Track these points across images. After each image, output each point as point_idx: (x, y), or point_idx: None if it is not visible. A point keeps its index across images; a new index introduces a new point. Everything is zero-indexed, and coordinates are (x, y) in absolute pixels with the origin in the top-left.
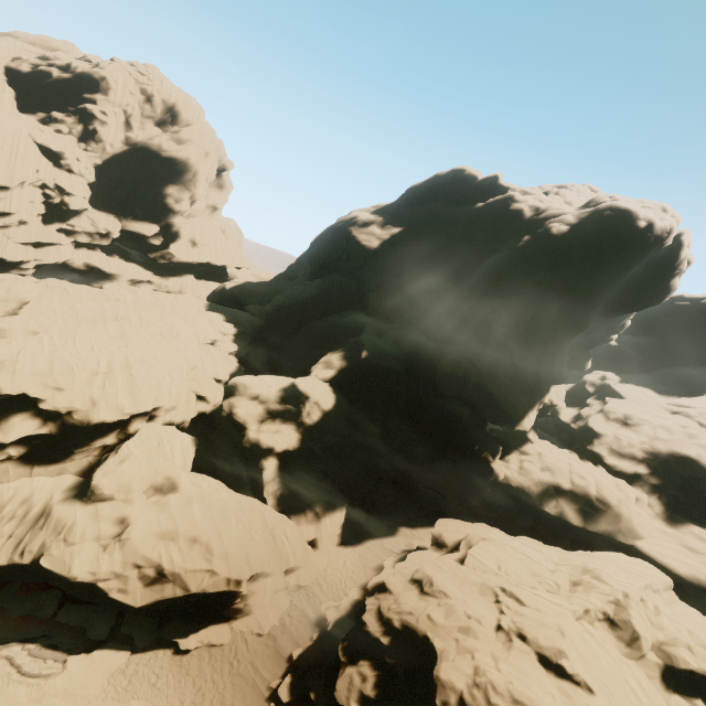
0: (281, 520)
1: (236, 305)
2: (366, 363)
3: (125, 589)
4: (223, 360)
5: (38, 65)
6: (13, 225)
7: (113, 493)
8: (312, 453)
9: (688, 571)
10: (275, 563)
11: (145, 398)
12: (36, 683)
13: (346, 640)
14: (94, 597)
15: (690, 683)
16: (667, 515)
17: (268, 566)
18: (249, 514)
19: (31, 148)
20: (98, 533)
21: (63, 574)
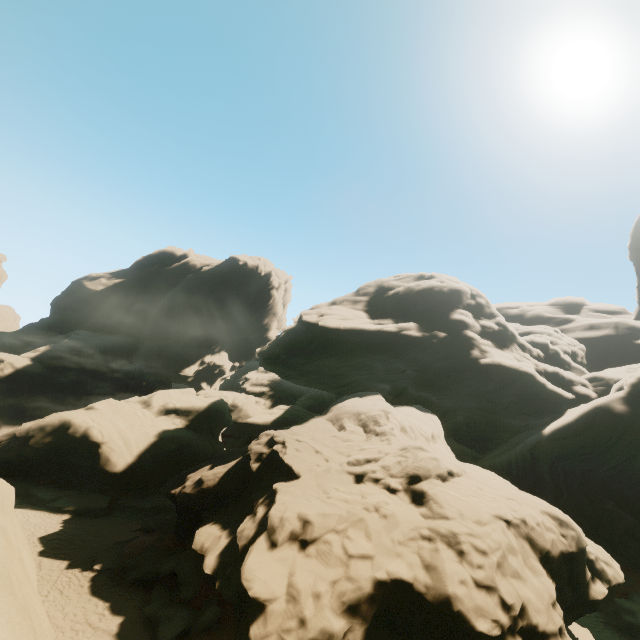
0: None
1: None
2: (66, 345)
3: None
4: None
5: None
6: None
7: None
8: (2, 394)
9: (263, 420)
10: None
11: None
12: None
13: None
14: None
15: (174, 412)
16: (272, 406)
17: None
18: None
19: None
20: None
21: None
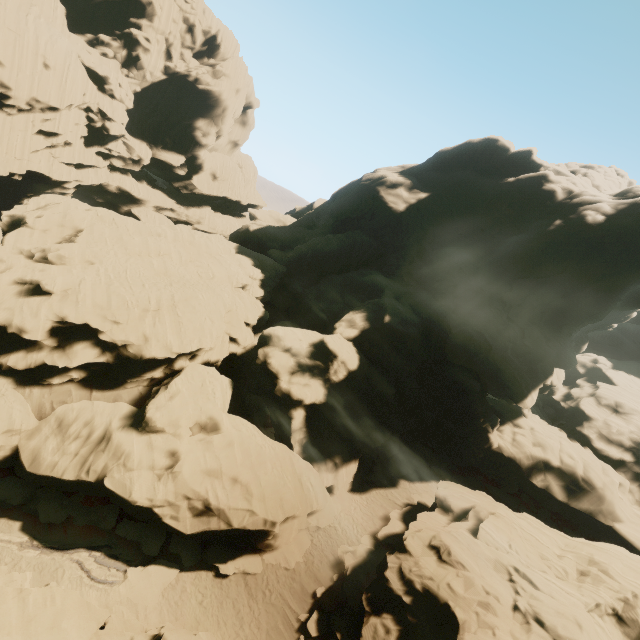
0: (306, 467)
1: (258, 247)
2: (388, 327)
3: (176, 517)
4: (252, 304)
5: None
6: (59, 145)
7: (164, 427)
8: (335, 408)
9: None
10: (302, 507)
11: (190, 339)
12: (104, 588)
13: (370, 591)
14: (149, 518)
15: None
16: None
17: (297, 510)
18: (282, 461)
19: (80, 70)
20: (153, 462)
21: (125, 497)
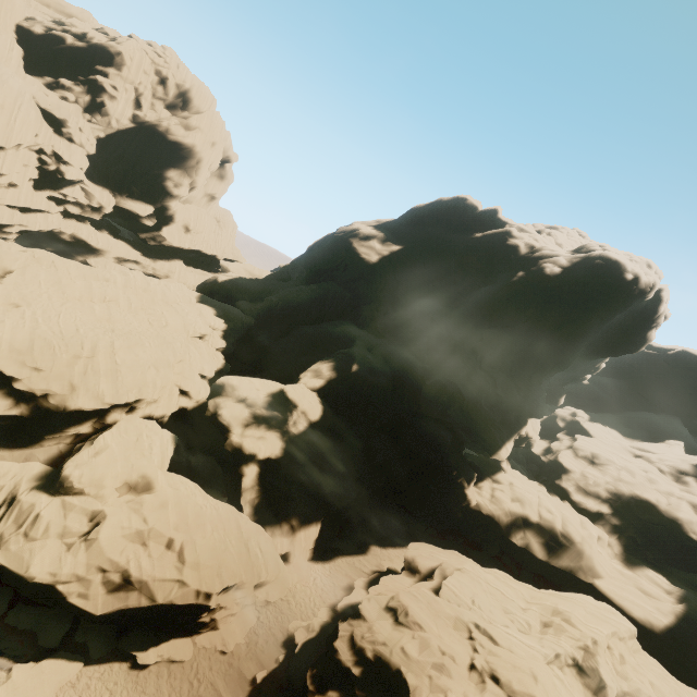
0: (257, 530)
1: (227, 299)
2: (356, 377)
3: (86, 594)
4: (210, 355)
5: (52, 29)
6: (2, 186)
7: (83, 487)
8: (294, 464)
9: (642, 615)
10: (247, 576)
11: (127, 389)
12: None
13: (316, 667)
14: (50, 600)
15: None
16: (625, 556)
17: (240, 580)
18: (225, 523)
19: (33, 111)
20: (63, 530)
21: (20, 572)
